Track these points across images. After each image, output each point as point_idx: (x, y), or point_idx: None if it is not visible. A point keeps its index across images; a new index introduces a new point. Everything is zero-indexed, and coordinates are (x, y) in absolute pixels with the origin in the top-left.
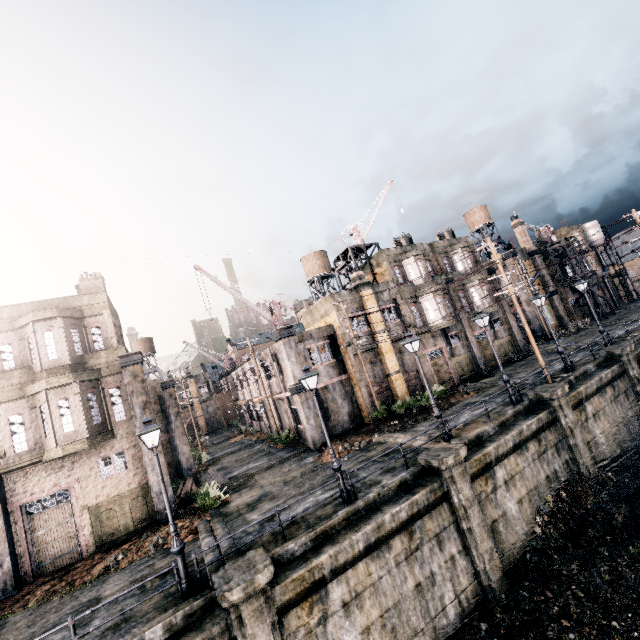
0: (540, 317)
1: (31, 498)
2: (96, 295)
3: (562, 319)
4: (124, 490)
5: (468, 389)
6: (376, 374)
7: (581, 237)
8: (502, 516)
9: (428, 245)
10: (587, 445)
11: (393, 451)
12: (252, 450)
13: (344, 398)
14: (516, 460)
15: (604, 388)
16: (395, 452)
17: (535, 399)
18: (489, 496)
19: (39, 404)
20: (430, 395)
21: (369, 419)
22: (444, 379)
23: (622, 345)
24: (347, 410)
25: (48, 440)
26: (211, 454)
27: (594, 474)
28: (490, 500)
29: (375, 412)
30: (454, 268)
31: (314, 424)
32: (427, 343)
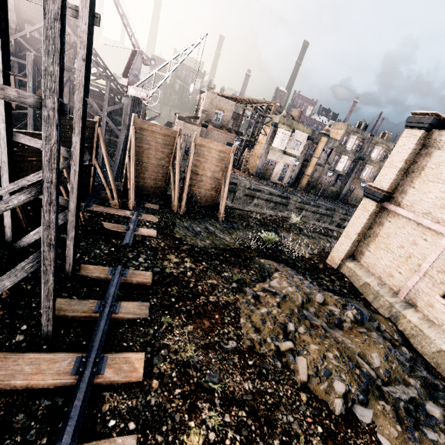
0: None
1: (351, 185)
2: (392, 144)
3: None
4: (360, 195)
5: None
6: None
7: None
8: None
9: None
10: None
11: None
12: None
13: None
14: None
15: None
16: None
17: None
18: None
19: (367, 167)
20: None
21: None
22: None
23: None
24: None
25: (363, 176)
26: None
27: None
28: None
29: None
30: None
31: None
32: None
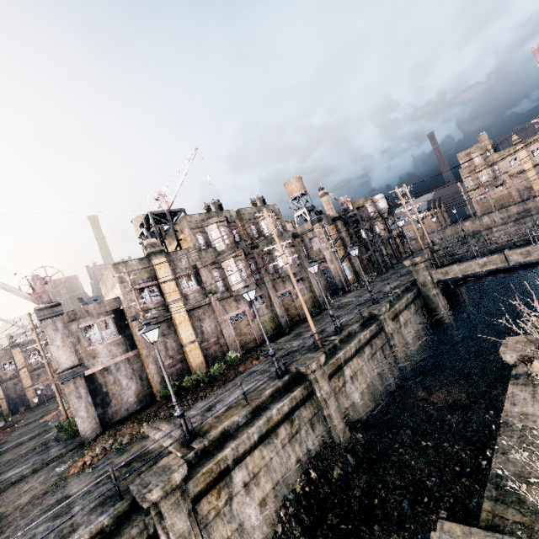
0: (339, 273)
1: None
2: None
3: (358, 273)
4: None
5: (262, 352)
6: (169, 347)
7: (373, 206)
8: (237, 530)
9: (237, 211)
10: (343, 410)
11: (140, 456)
12: (39, 441)
13: (131, 377)
14: (262, 453)
15: (363, 348)
16: (140, 458)
17: (296, 372)
18: (222, 511)
19: None
20: (171, 392)
21: (158, 397)
22: (247, 341)
23: (381, 305)
24: (134, 390)
25: None
26: (2, 445)
27: (346, 441)
28: (222, 516)
29: (163, 390)
30: (261, 233)
31: (86, 415)
32: (229, 307)
